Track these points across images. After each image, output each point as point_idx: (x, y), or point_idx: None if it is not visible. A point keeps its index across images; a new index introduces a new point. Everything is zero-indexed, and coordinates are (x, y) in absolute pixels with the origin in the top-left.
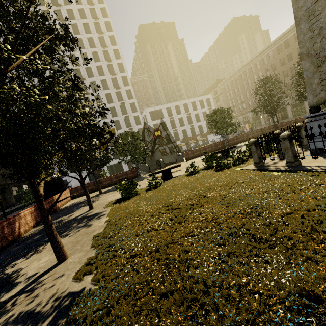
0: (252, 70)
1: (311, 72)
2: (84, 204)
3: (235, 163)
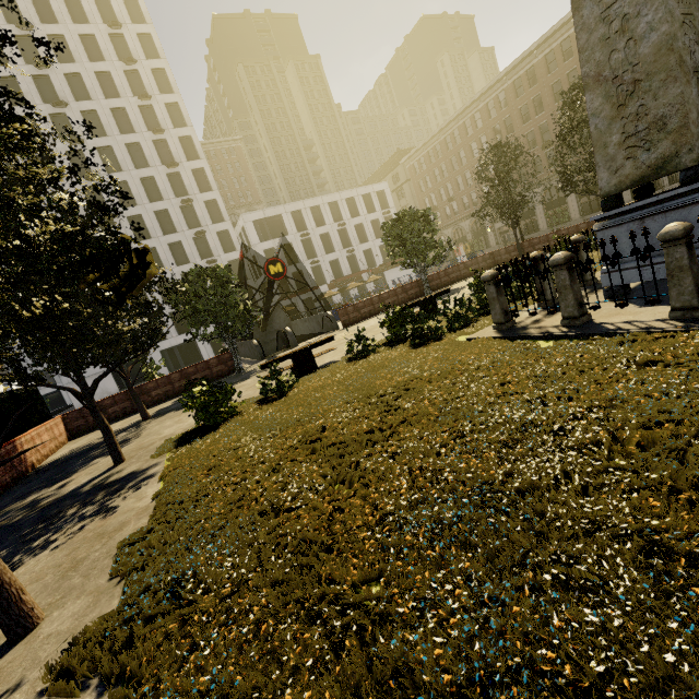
0: (468, 129)
1: (606, 119)
2: (101, 450)
3: (453, 327)
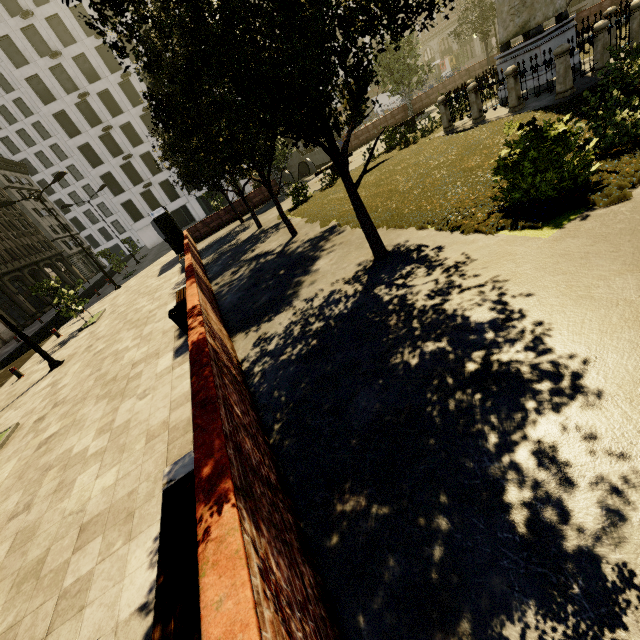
0: None
1: None
2: (236, 233)
3: (423, 136)
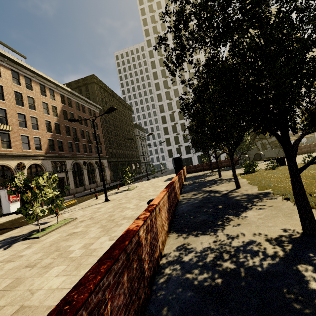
0: None
1: None
2: (206, 175)
3: None
